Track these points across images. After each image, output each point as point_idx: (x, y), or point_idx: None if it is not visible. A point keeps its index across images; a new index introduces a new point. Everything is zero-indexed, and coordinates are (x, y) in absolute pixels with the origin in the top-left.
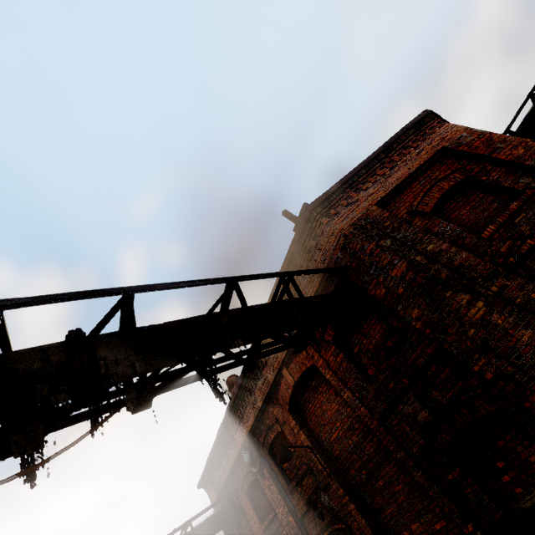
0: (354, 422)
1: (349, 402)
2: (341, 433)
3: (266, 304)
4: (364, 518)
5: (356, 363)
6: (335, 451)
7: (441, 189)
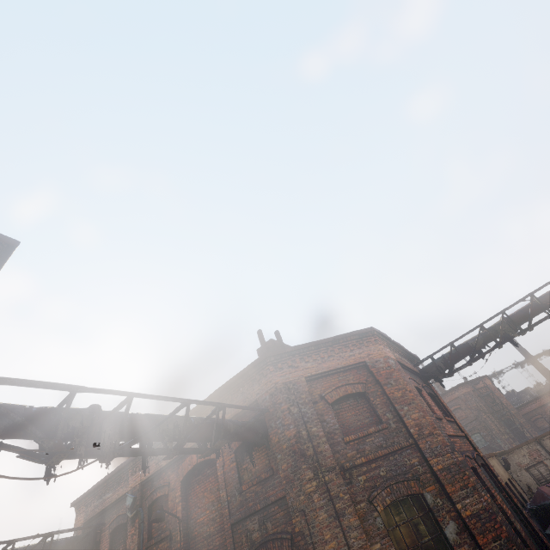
0: (218, 516)
1: (222, 500)
2: (206, 520)
3: (200, 421)
4: None
5: (240, 475)
6: (195, 531)
7: (346, 391)
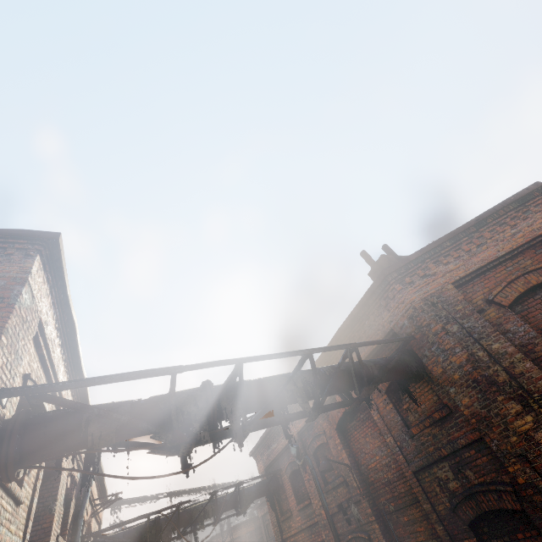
0: (392, 462)
1: (390, 446)
2: (378, 466)
3: (331, 370)
4: (384, 539)
5: (403, 417)
6: (370, 478)
7: (527, 283)
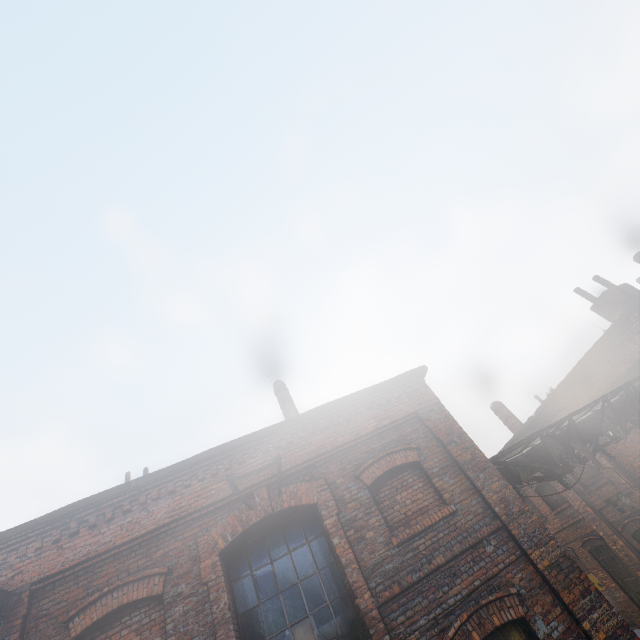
0: None
1: None
2: None
3: (619, 405)
4: None
5: None
6: (637, 473)
7: None
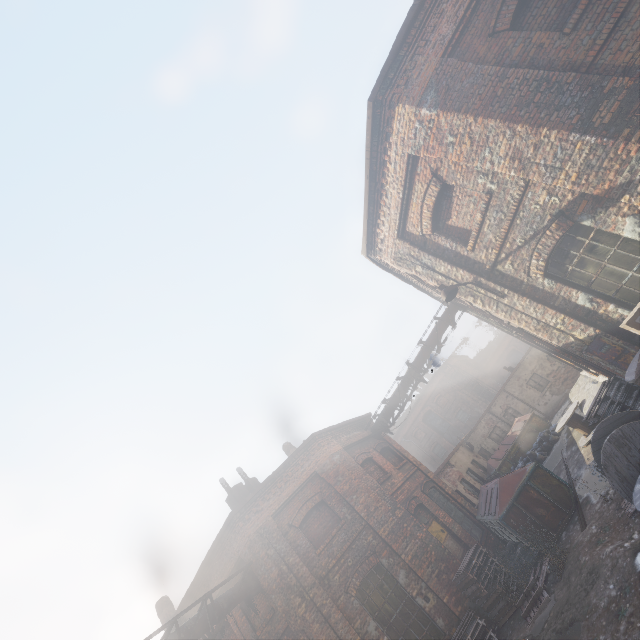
0: None
1: None
2: None
3: (192, 623)
4: None
5: (252, 623)
6: None
7: (307, 508)
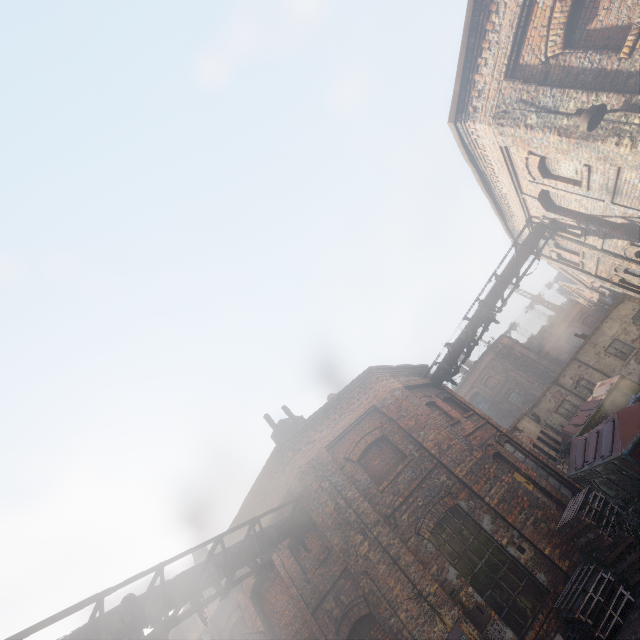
0: (298, 612)
1: (295, 597)
2: (288, 620)
3: (239, 546)
4: None
5: (302, 565)
6: (283, 635)
7: (366, 442)
